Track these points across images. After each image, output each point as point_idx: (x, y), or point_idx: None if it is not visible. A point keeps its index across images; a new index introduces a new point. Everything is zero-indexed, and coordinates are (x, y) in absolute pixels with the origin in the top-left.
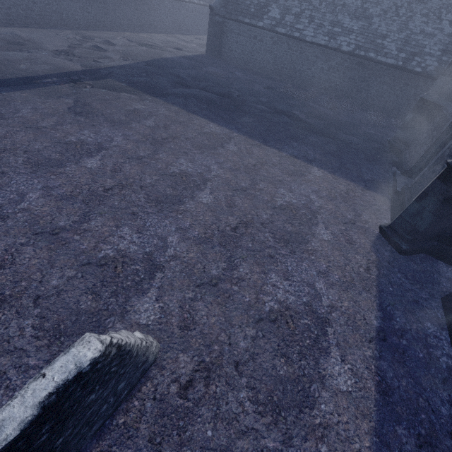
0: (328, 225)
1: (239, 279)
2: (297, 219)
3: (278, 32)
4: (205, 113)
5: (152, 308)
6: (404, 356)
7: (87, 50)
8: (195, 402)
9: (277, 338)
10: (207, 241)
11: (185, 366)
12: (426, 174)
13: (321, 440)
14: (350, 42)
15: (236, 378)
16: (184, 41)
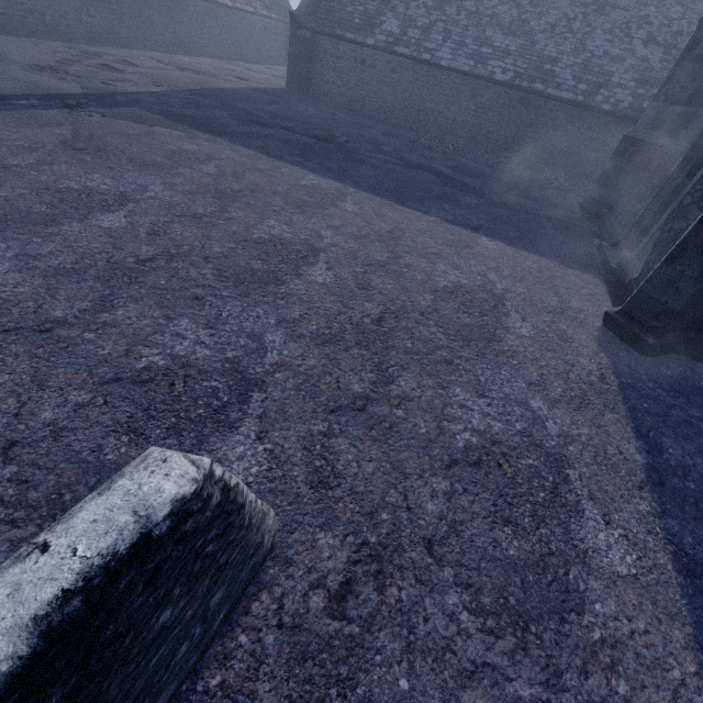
0: (525, 315)
1: (401, 398)
2: (476, 307)
3: (399, 53)
4: (299, 160)
5: (251, 454)
6: (699, 508)
7: (91, 69)
8: (364, 625)
9: (490, 493)
10: (335, 340)
11: (332, 556)
12: (657, 236)
13: (613, 671)
14: (506, 68)
15: (434, 569)
16: (250, 70)
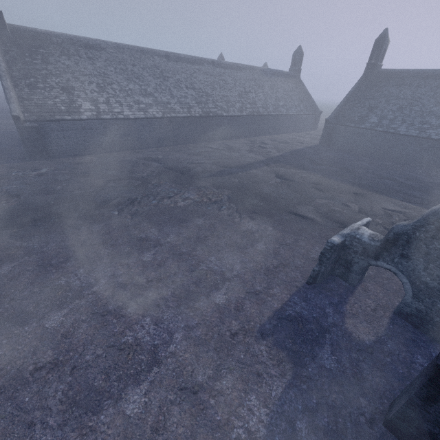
0: None
1: None
2: None
3: (377, 130)
4: (338, 178)
5: None
6: None
7: (259, 149)
8: None
9: None
10: None
11: None
12: None
13: None
14: (438, 133)
15: None
16: (300, 137)
